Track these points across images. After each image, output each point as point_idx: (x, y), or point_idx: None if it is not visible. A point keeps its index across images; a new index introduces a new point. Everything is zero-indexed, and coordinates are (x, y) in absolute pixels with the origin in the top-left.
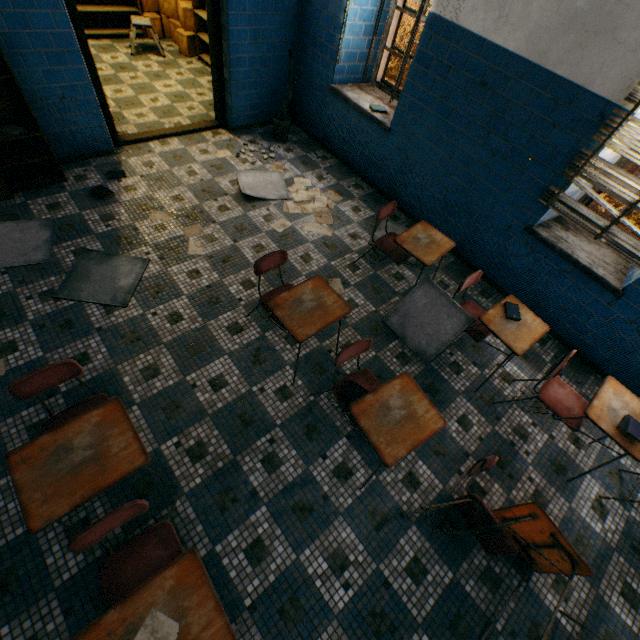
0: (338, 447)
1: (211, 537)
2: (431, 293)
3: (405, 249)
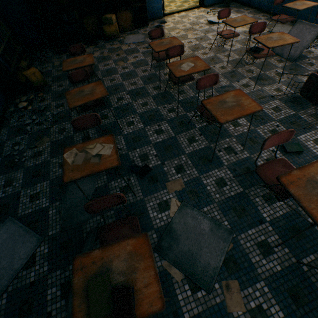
0: (244, 80)
1: (194, 93)
2: (300, 27)
3: (287, 7)
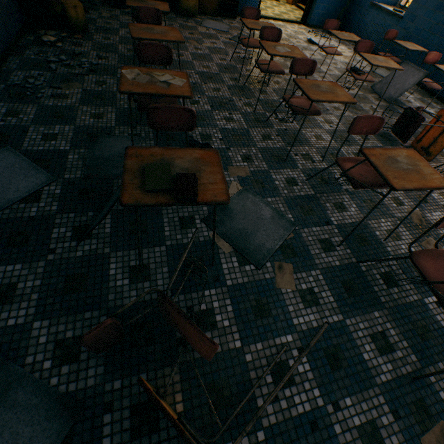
0: (336, 104)
1: (278, 98)
2: (405, 68)
3: (398, 43)
